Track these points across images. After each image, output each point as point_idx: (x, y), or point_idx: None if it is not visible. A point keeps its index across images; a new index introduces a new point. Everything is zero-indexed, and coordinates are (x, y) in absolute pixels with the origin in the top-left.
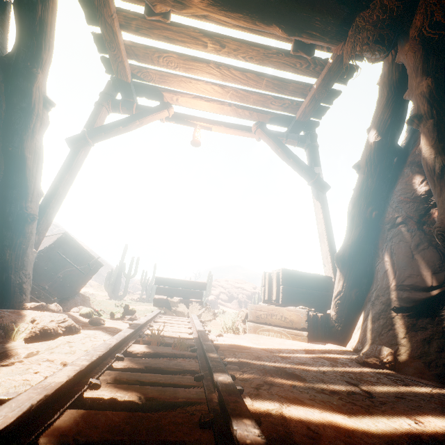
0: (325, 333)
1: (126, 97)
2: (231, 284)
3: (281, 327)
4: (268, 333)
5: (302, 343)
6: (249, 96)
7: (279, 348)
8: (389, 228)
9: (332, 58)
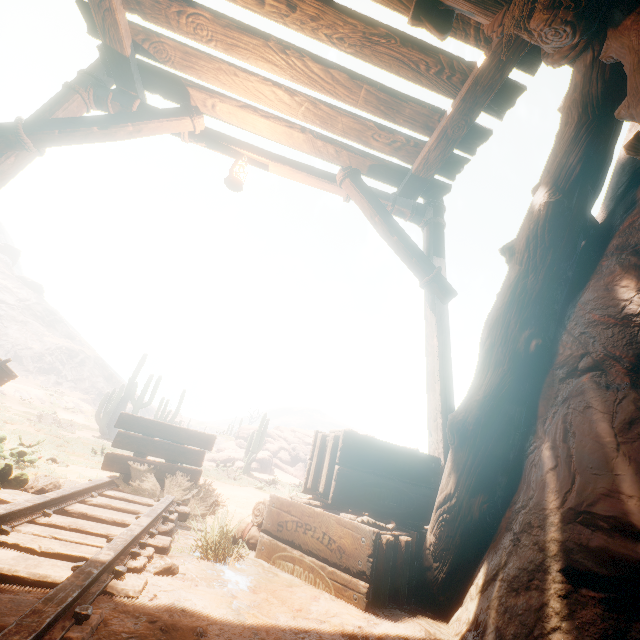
0: (410, 580)
1: (124, 86)
2: (299, 436)
3: (320, 560)
4: (291, 566)
5: (353, 610)
6: (337, 117)
7: (284, 636)
8: (562, 376)
9: (483, 58)
